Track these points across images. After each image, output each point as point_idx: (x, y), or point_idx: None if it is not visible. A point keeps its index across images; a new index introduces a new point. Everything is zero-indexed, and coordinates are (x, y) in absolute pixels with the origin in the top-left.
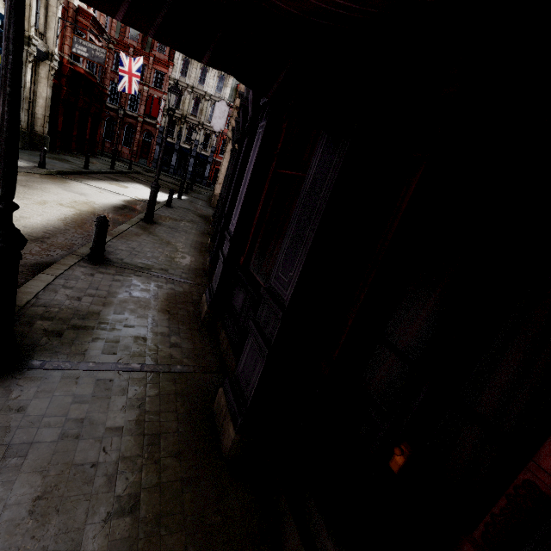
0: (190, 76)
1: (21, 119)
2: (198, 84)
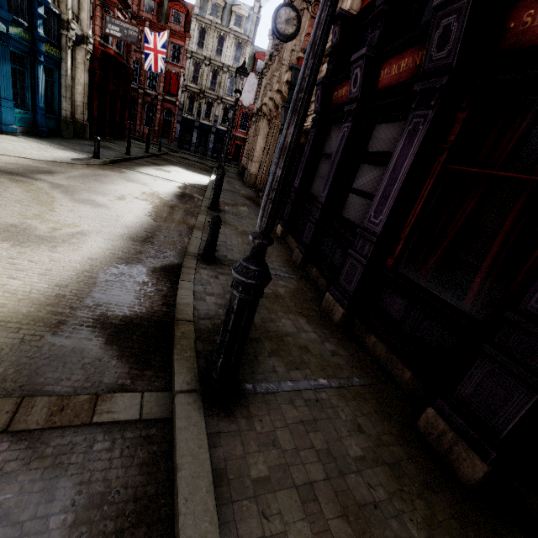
0: (207, 47)
1: (65, 108)
2: (215, 56)
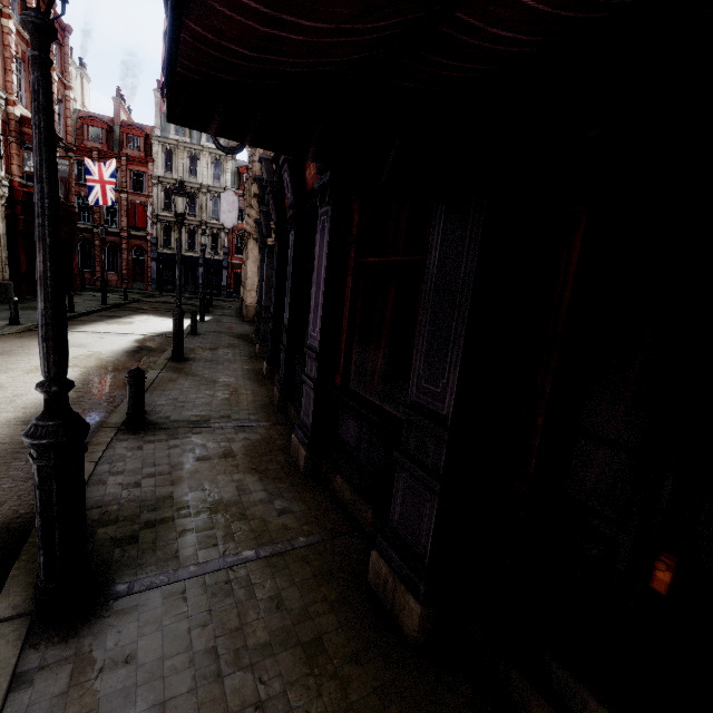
0: (177, 169)
1: None
2: (189, 177)
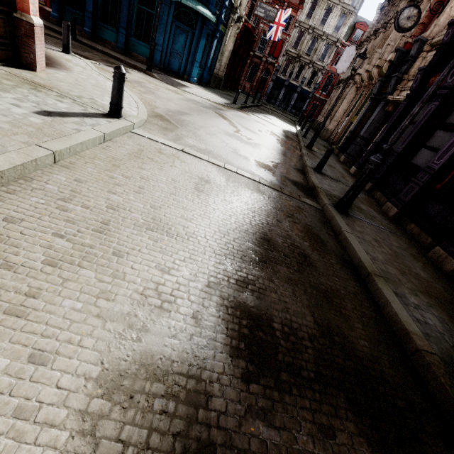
0: (314, 17)
1: (217, 67)
2: (319, 25)
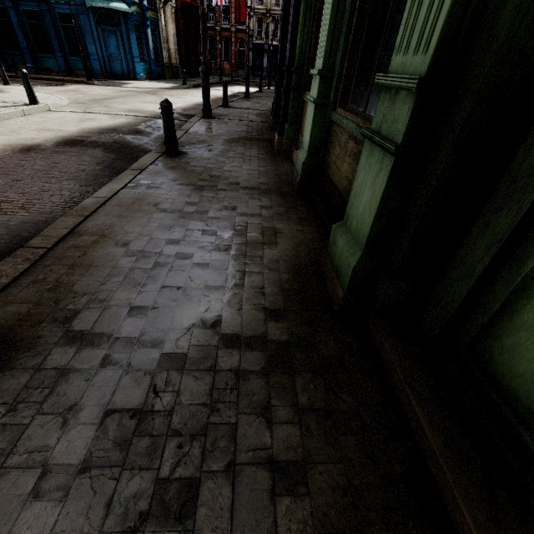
0: None
1: (165, 56)
2: None
